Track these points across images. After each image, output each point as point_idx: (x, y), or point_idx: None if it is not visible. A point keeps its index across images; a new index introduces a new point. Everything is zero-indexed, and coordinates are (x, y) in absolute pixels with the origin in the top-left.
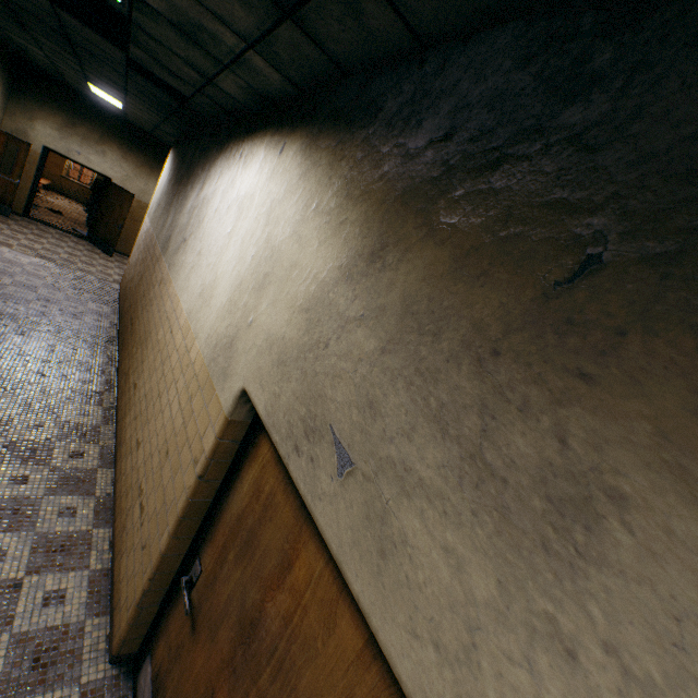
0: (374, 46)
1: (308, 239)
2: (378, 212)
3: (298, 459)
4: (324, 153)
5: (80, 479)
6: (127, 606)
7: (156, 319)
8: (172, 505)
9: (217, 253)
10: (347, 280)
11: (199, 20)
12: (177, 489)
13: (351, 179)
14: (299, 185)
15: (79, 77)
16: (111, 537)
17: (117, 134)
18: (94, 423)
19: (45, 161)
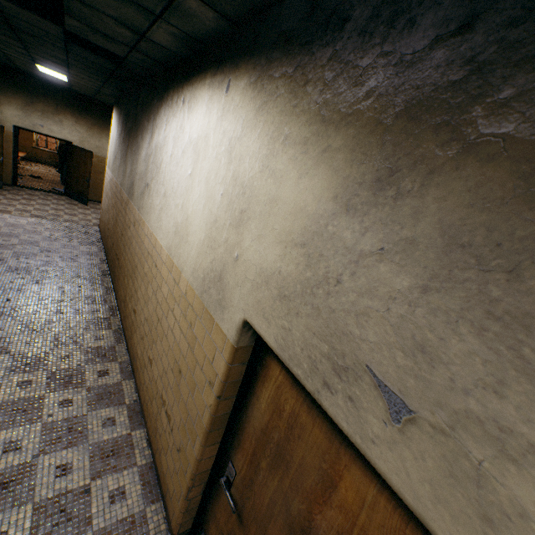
0: None
1: (283, 172)
2: (375, 133)
3: (332, 397)
4: (280, 81)
5: (110, 393)
6: (176, 497)
7: (138, 254)
8: (197, 419)
9: (183, 194)
10: (348, 212)
11: None
12: (198, 405)
13: (325, 103)
14: (257, 120)
15: (26, 61)
16: (146, 435)
17: (67, 104)
18: (109, 345)
19: (18, 138)
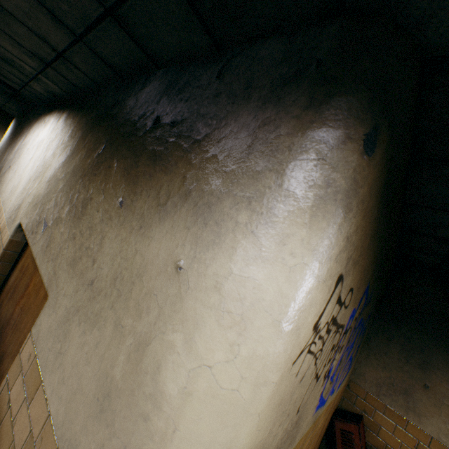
0: (84, 83)
1: (57, 154)
2: (76, 141)
3: (32, 235)
4: (70, 121)
5: None
6: None
7: None
8: None
9: (24, 169)
10: (63, 166)
11: (11, 58)
12: None
13: (74, 130)
14: (60, 134)
15: None
16: None
17: None
18: None
19: None
